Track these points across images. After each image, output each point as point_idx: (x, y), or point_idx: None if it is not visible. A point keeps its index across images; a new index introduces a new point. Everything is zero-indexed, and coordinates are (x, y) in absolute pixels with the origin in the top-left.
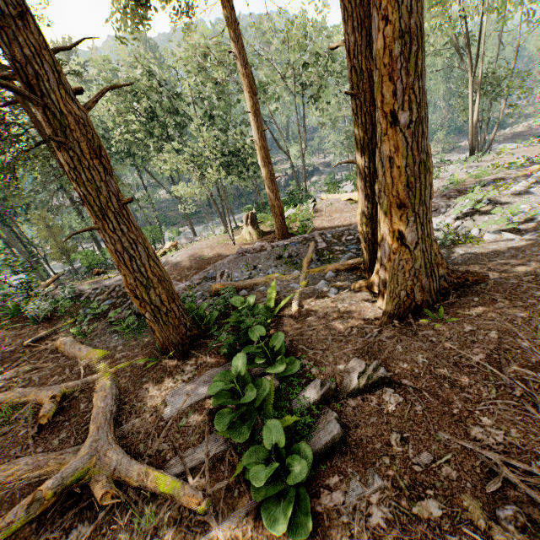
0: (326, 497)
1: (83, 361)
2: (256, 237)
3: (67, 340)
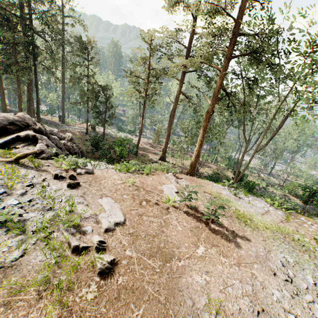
0: None
1: None
2: (58, 121)
3: None
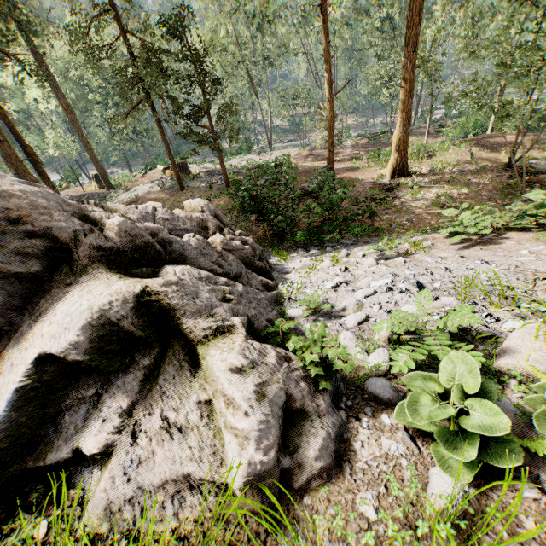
0: None
1: None
2: (98, 189)
3: None
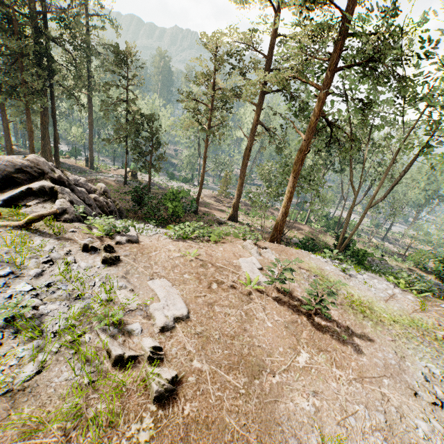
0: None
1: None
2: (84, 166)
3: None
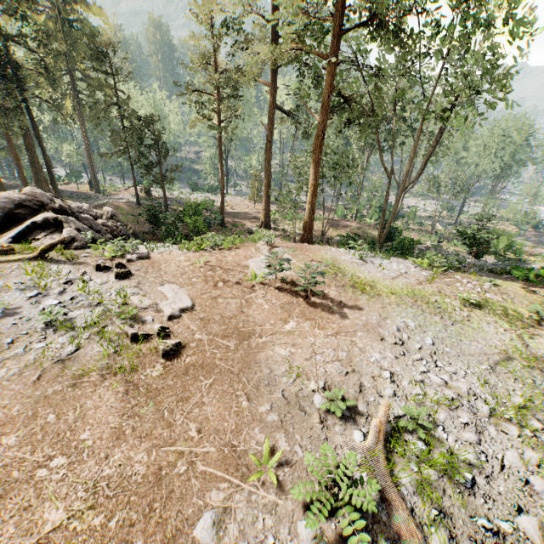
0: None
1: None
2: (89, 190)
3: None
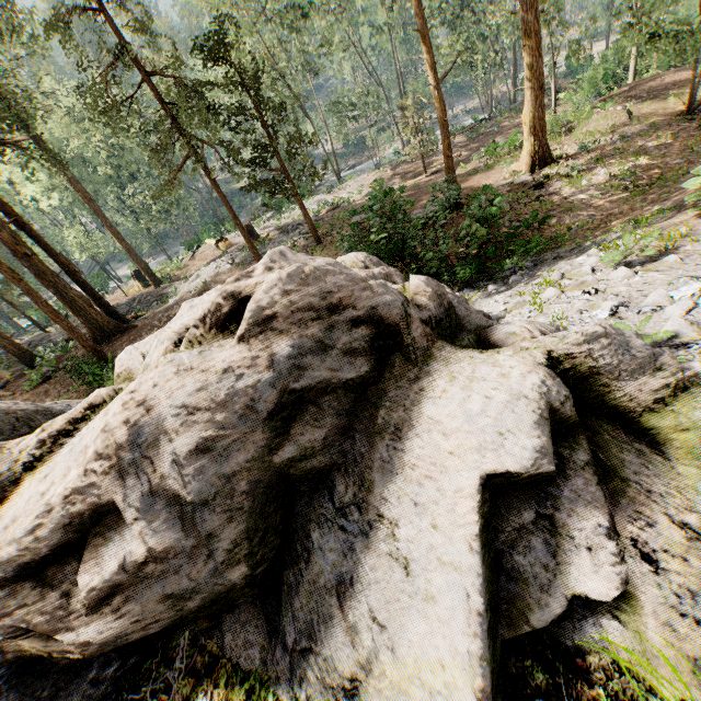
0: (39, 389)
1: (5, 377)
2: (142, 289)
3: (0, 371)
